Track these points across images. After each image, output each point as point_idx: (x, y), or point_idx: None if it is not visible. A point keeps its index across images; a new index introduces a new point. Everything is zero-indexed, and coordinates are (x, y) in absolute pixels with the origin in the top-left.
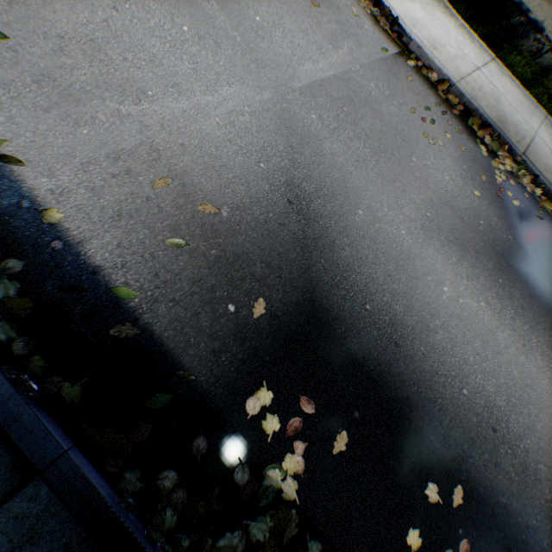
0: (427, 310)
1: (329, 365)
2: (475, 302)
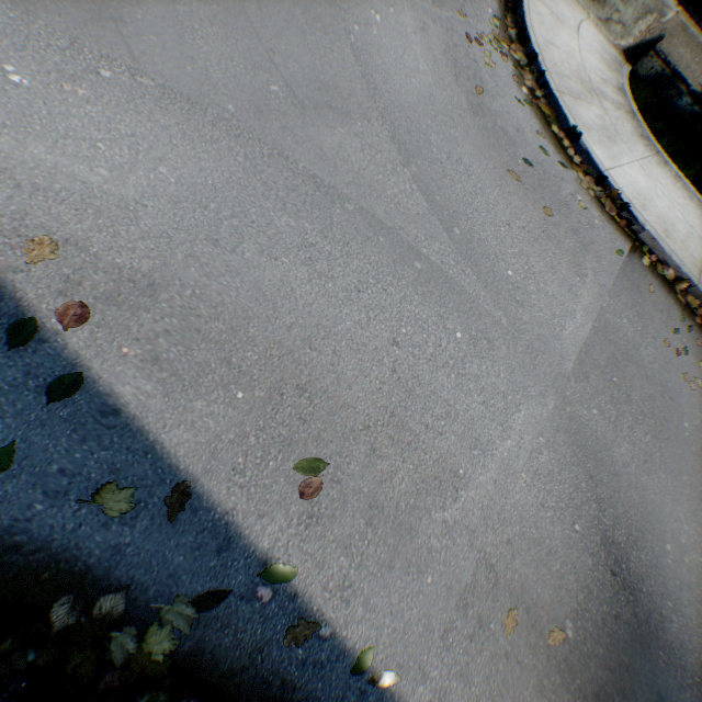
0: None
1: None
2: None
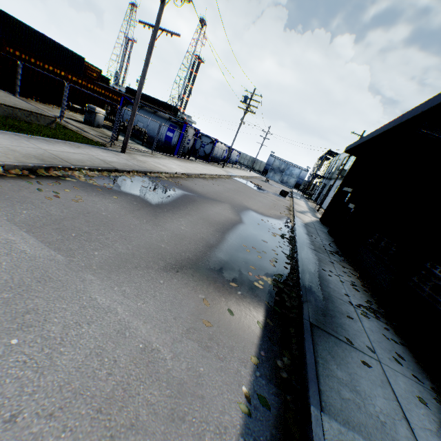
0: (196, 236)
1: (236, 267)
2: (182, 221)
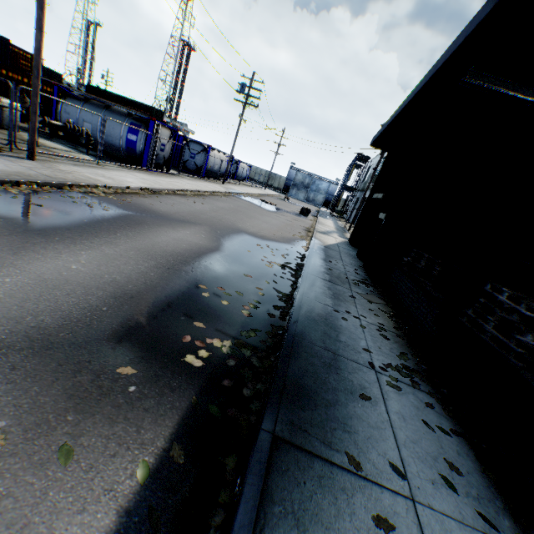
0: (98, 279)
1: (158, 329)
2: (83, 255)
